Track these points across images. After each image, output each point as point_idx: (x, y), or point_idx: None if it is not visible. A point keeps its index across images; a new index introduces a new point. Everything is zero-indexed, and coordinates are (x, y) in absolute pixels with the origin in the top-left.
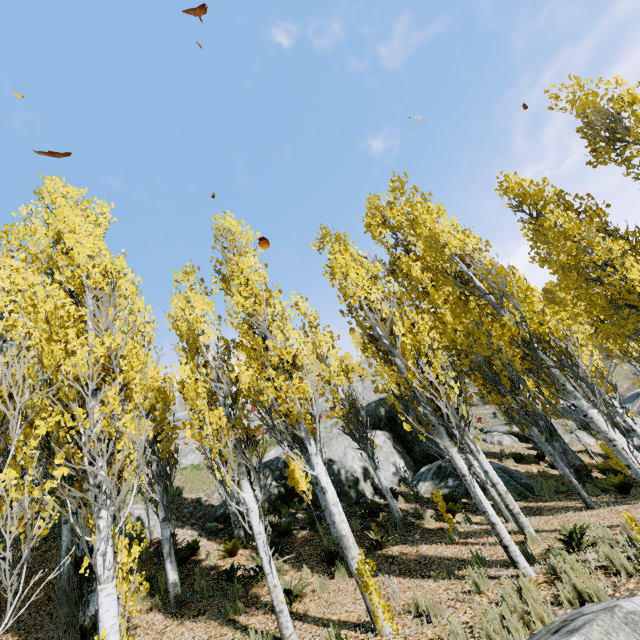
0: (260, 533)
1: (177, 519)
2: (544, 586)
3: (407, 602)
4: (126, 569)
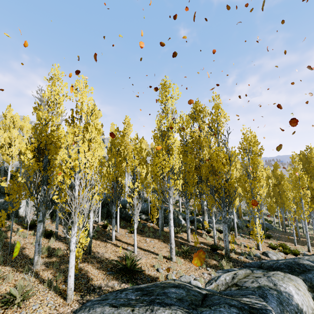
0: None
1: None
2: None
3: None
4: None
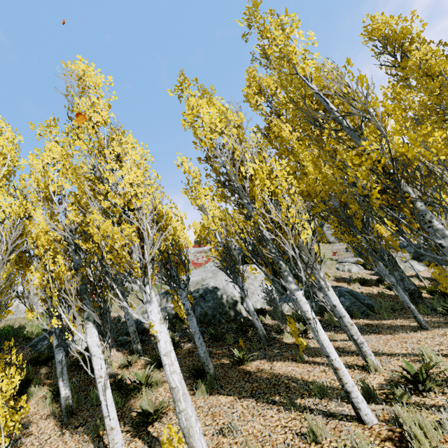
0: (101, 377)
1: (99, 333)
2: (388, 446)
3: (245, 439)
4: (4, 396)
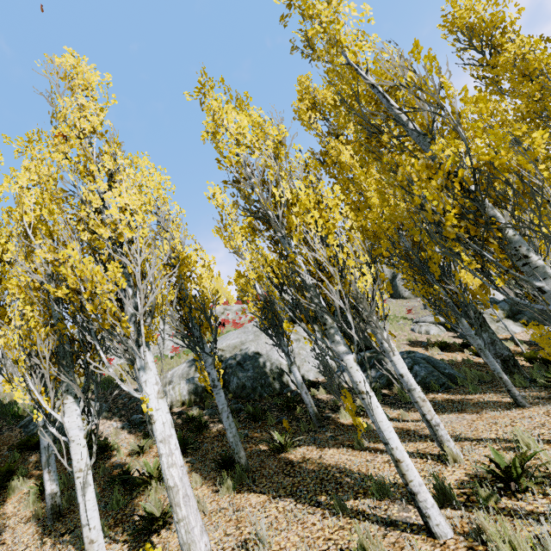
0: (80, 470)
1: (109, 410)
2: None
3: None
4: None
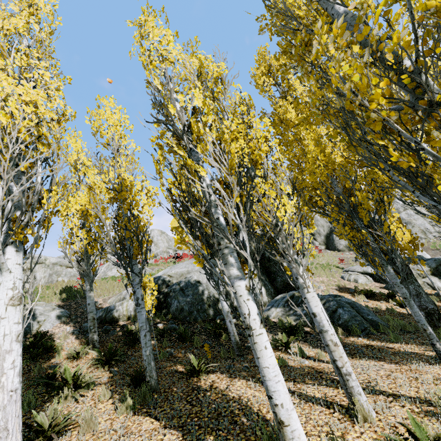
0: None
1: (69, 316)
2: None
3: None
4: None
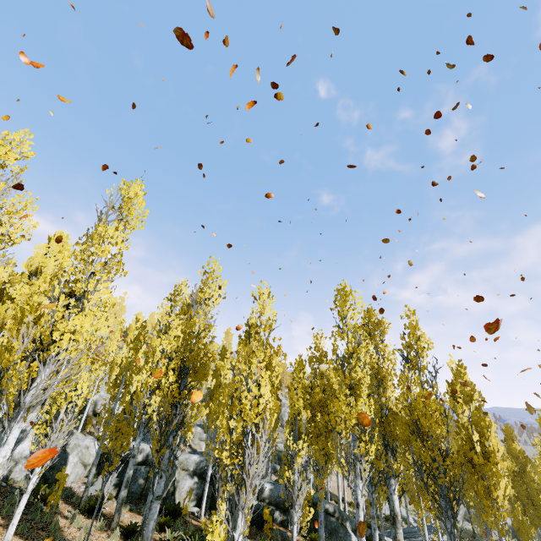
0: None
1: None
2: None
3: None
4: None
